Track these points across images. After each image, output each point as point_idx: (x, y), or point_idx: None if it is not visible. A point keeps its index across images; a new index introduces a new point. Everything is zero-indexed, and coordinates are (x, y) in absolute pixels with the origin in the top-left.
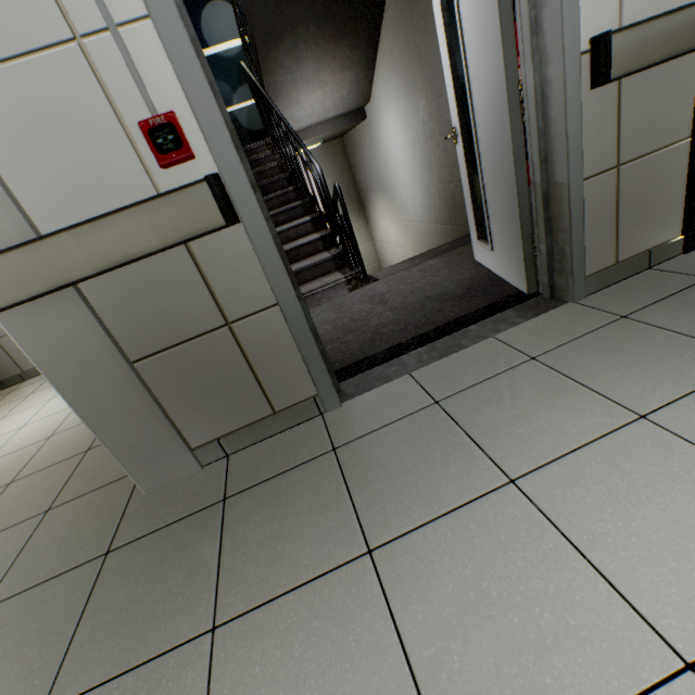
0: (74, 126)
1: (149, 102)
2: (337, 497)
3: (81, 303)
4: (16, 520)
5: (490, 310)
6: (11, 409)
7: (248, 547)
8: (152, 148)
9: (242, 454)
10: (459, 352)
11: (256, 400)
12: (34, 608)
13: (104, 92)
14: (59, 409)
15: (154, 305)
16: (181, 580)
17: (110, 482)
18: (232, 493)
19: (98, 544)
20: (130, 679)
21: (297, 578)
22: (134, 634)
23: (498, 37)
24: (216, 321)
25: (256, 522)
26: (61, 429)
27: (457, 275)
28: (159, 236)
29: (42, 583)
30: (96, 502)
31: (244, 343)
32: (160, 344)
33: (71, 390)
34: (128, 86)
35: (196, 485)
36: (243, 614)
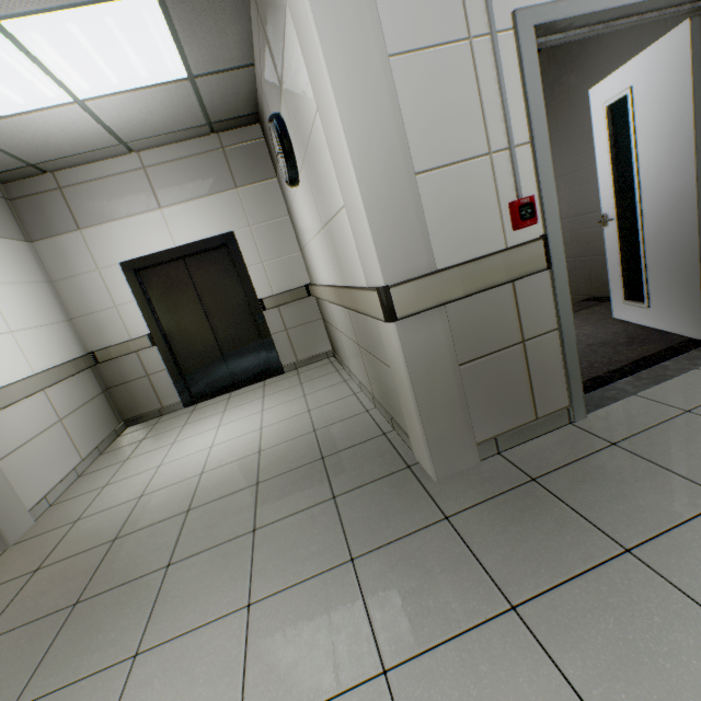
0: (473, 202)
1: (519, 190)
2: (655, 471)
3: (445, 317)
4: (305, 505)
5: (672, 351)
6: (176, 436)
7: (599, 505)
8: (517, 217)
9: (514, 451)
10: (672, 379)
11: (526, 406)
12: (412, 554)
13: (494, 183)
14: (241, 433)
15: (482, 323)
16: (554, 527)
17: (382, 476)
18: (537, 475)
19: (427, 513)
20: (579, 582)
21: (674, 518)
22: (547, 559)
23: (691, 156)
24: (516, 339)
25: (588, 490)
26: (265, 446)
27: (605, 329)
28: (506, 273)
29: (399, 539)
30: (384, 489)
31: (529, 358)
32: (477, 353)
33: (418, 383)
34: (508, 180)
35: (488, 473)
36: (647, 540)
